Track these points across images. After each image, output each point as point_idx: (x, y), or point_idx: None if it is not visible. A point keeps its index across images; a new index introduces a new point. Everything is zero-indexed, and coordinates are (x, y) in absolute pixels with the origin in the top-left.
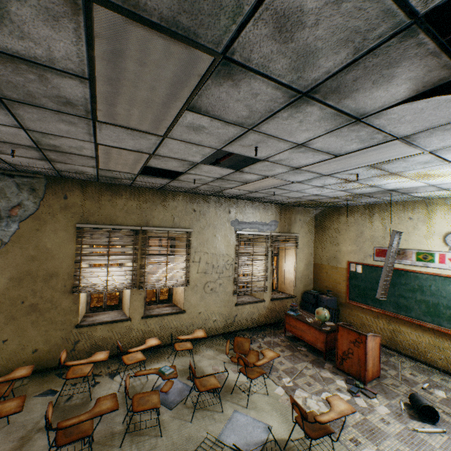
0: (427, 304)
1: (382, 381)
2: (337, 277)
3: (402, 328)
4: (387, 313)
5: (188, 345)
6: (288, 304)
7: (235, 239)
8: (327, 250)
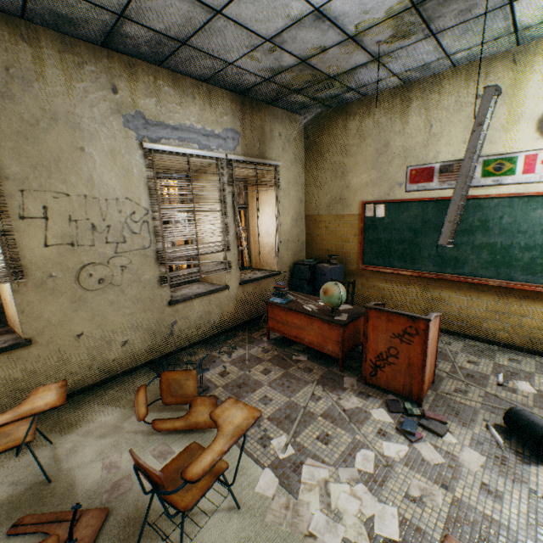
0: (492, 250)
1: (441, 389)
2: (344, 232)
3: (445, 293)
4: (425, 274)
5: (19, 433)
6: (270, 286)
7: (145, 164)
8: (327, 189)
